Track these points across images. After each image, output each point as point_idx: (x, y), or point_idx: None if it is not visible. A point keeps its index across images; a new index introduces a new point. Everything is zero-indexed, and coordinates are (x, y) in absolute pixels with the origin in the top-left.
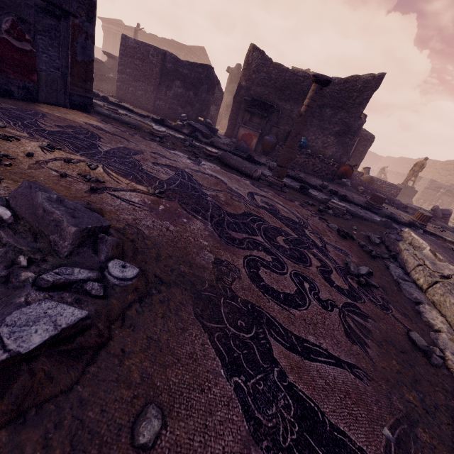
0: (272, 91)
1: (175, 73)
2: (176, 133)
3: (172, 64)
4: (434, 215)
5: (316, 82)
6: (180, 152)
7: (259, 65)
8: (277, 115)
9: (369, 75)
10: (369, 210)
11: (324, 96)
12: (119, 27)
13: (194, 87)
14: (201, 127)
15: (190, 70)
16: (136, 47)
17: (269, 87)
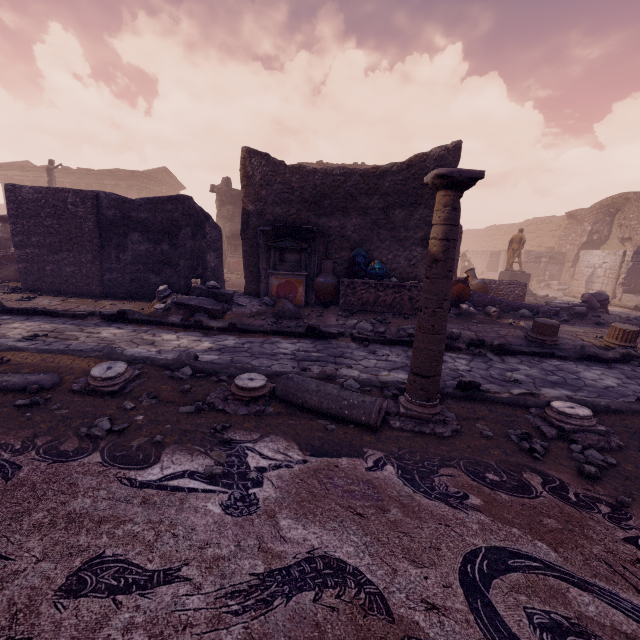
0: (301, 208)
1: (126, 222)
2: (158, 328)
3: (116, 210)
4: (589, 307)
5: (448, 187)
6: (177, 453)
7: (267, 175)
8: (323, 241)
9: (439, 149)
10: (550, 356)
11: (385, 194)
12: (26, 170)
13: (166, 236)
14: (203, 301)
15: (151, 211)
16: (39, 199)
17: (294, 203)
